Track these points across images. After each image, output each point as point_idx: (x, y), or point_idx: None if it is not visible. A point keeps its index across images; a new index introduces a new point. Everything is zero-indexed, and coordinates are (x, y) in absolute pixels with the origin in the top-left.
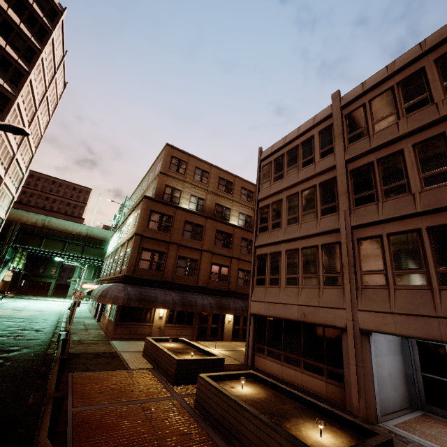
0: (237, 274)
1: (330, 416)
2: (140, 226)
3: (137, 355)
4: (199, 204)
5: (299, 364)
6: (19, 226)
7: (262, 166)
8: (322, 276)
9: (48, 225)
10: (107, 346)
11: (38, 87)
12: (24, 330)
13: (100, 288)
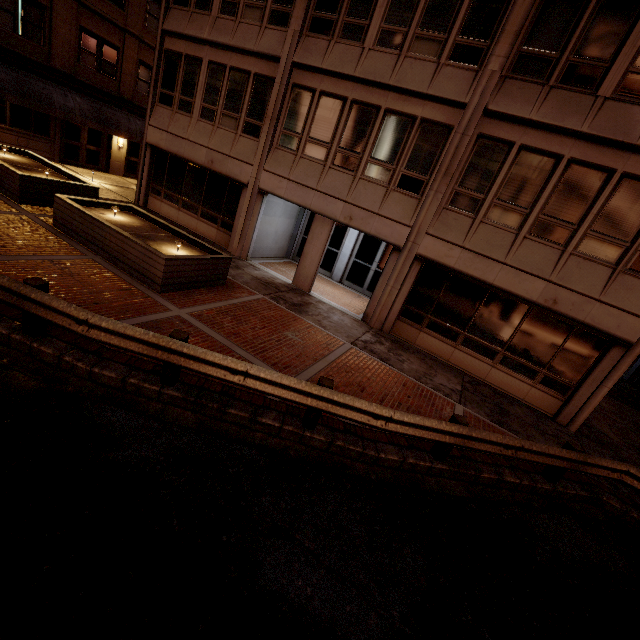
0: (136, 71)
1: (196, 245)
2: None
3: None
4: None
5: (197, 212)
6: None
7: None
8: (243, 120)
9: None
10: None
11: None
12: None
13: None
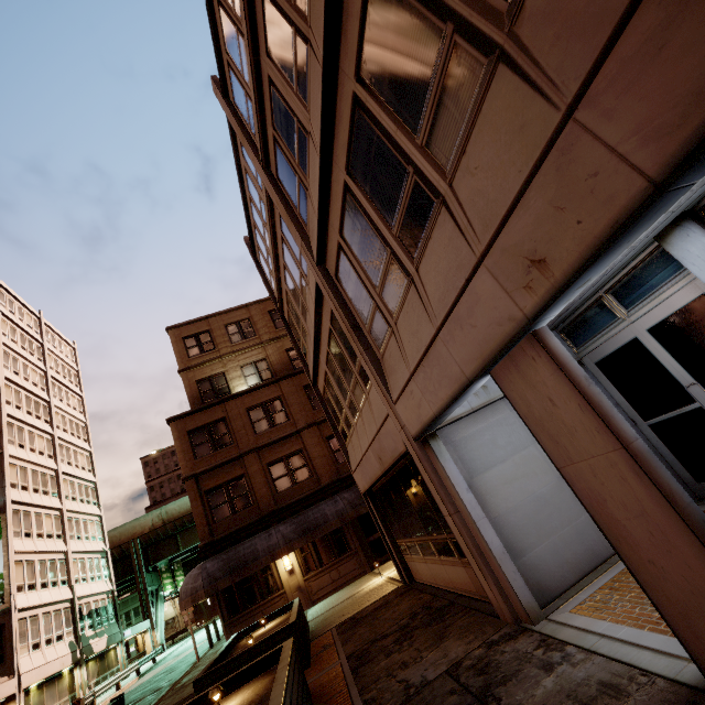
0: None
1: None
2: (185, 465)
3: None
4: (261, 370)
5: (432, 549)
6: (139, 542)
7: (259, 261)
8: (358, 376)
9: (168, 517)
10: None
11: (28, 378)
12: (139, 700)
13: None
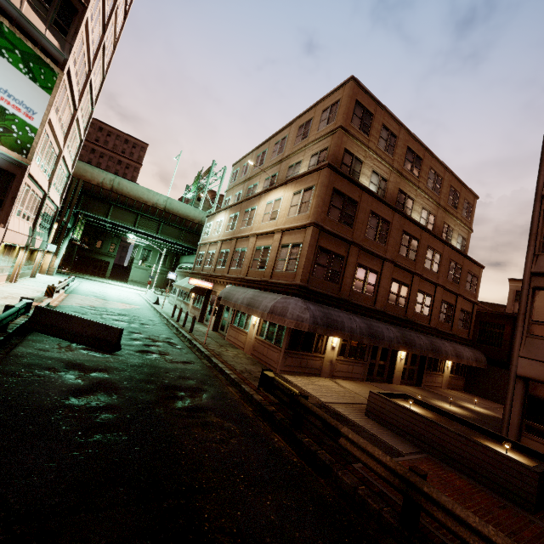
0: (415, 298)
1: None
2: (320, 212)
3: (357, 413)
4: (380, 187)
5: None
6: (82, 185)
7: None
8: None
9: (118, 188)
10: (293, 387)
11: None
12: (152, 339)
13: (250, 296)
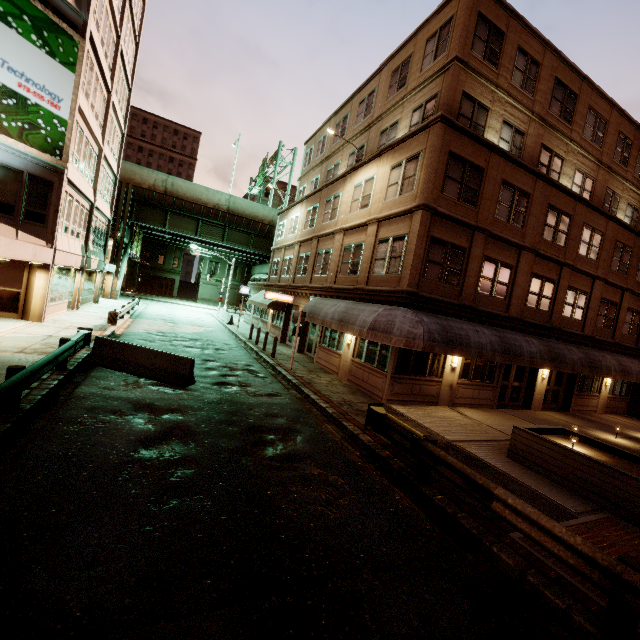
0: (563, 298)
1: None
2: (431, 189)
3: (496, 454)
4: (514, 144)
5: None
6: (132, 191)
7: None
8: None
9: (172, 190)
10: (406, 421)
11: None
12: (229, 368)
13: (343, 310)
